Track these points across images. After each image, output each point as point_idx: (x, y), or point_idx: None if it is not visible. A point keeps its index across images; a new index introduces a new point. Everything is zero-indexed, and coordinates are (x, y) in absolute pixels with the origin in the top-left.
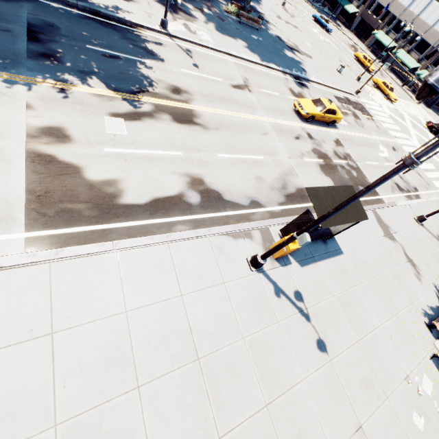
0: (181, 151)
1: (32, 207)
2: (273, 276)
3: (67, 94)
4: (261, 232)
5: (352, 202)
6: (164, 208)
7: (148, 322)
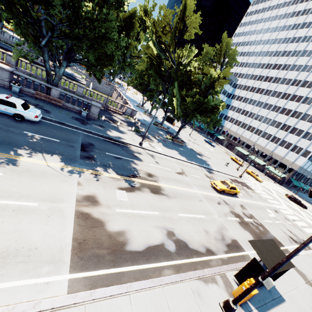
0: (158, 211)
1: (75, 252)
2: None
3: (97, 177)
4: (221, 277)
5: (297, 253)
6: (154, 254)
7: None
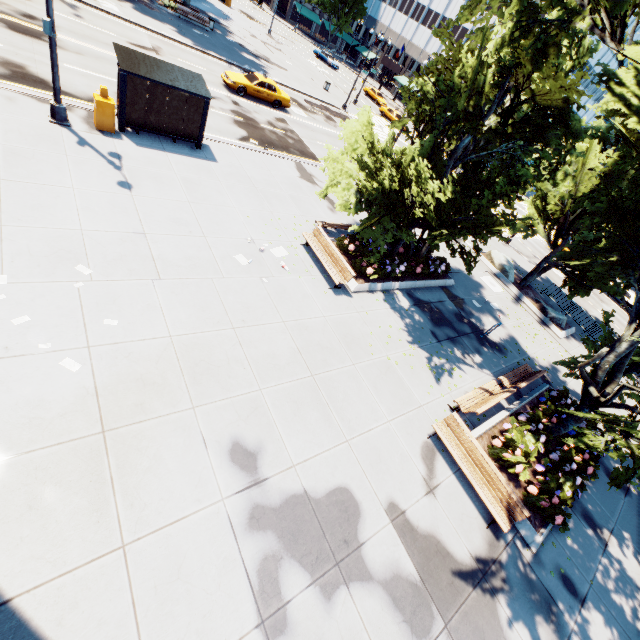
0: (3, 45)
1: None
2: (85, 135)
3: None
4: (90, 113)
5: None
6: None
7: None
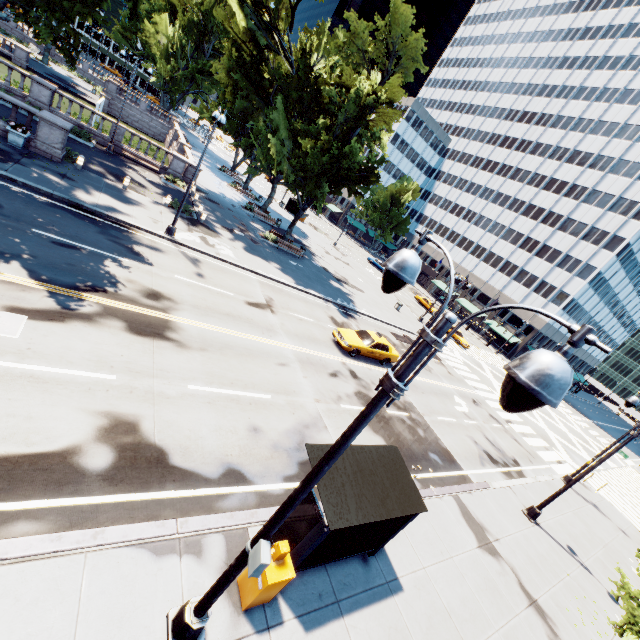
0: (116, 374)
1: None
2: None
3: None
4: (228, 538)
5: (327, 464)
6: (10, 477)
7: None
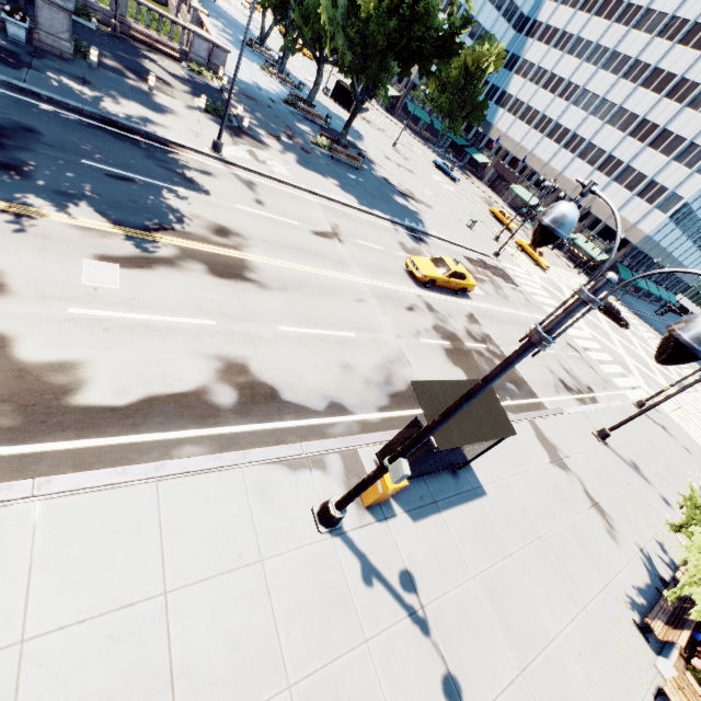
0: (214, 320)
1: None
2: (361, 541)
3: (24, 221)
4: (344, 457)
5: (466, 403)
6: (165, 413)
7: (71, 665)
